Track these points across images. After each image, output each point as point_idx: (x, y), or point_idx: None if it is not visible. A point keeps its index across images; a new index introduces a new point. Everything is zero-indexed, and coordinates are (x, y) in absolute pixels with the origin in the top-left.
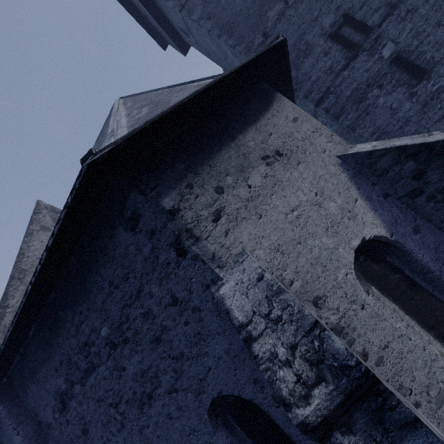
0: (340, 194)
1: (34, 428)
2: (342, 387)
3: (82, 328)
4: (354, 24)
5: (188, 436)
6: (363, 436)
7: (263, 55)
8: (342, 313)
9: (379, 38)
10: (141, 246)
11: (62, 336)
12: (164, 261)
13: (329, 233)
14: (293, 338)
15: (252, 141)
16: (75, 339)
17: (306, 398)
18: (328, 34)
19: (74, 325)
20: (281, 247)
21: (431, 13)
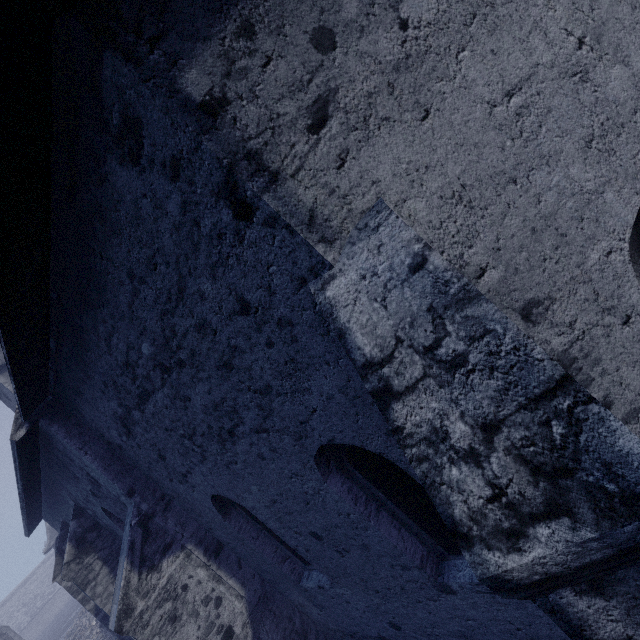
0: None
1: (104, 448)
2: (618, 537)
3: (115, 343)
4: None
5: (289, 478)
6: (628, 604)
7: None
8: (579, 333)
9: None
10: (162, 200)
11: (92, 352)
12: (212, 230)
13: (591, 154)
14: (493, 407)
15: None
16: (110, 357)
17: (514, 538)
18: None
19: (101, 338)
20: (468, 192)
21: None
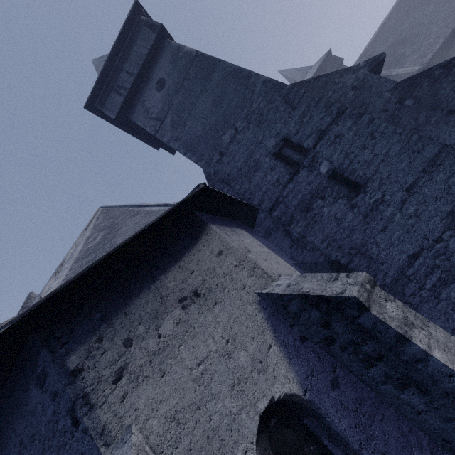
0: (253, 340)
1: None
2: None
3: None
4: (293, 146)
5: None
6: None
7: (184, 203)
8: None
9: (315, 157)
10: (46, 407)
11: None
12: (62, 427)
13: (234, 392)
14: None
15: (172, 281)
16: None
17: None
18: (272, 153)
19: None
20: (178, 414)
21: (356, 138)
